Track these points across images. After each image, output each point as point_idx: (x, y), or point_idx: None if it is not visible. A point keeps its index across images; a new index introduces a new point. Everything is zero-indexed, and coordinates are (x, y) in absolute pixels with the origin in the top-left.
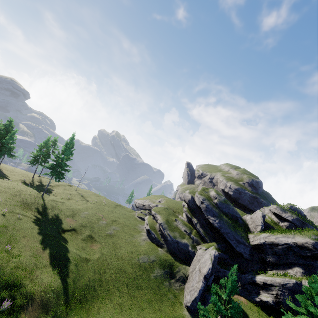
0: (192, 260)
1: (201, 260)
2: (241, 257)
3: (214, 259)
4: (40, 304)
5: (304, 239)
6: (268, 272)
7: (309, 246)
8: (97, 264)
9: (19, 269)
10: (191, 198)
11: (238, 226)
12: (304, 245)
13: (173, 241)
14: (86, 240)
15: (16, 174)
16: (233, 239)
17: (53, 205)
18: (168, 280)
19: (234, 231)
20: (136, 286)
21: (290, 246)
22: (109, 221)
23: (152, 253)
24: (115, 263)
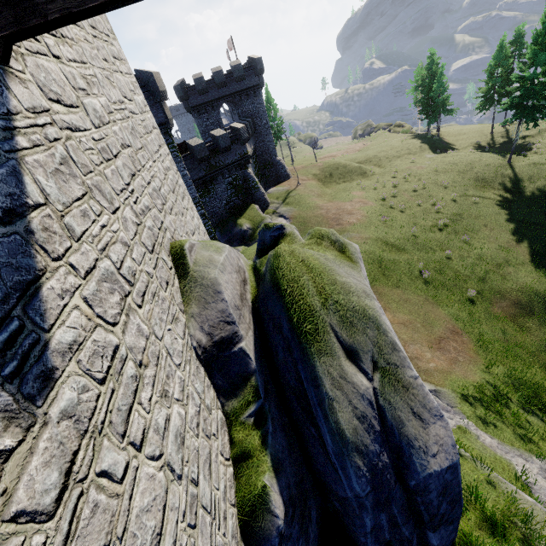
0: None
1: None
2: None
3: None
4: (517, 303)
5: None
6: None
7: None
8: None
9: (482, 261)
10: None
11: None
12: None
13: None
14: None
15: (463, 137)
16: None
17: (533, 174)
18: None
19: None
20: None
21: None
22: None
23: None
24: None
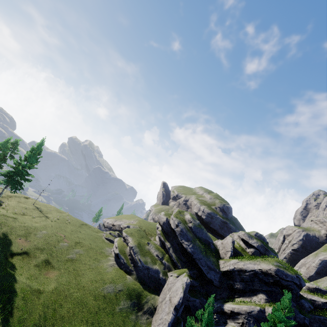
0: (162, 288)
1: (173, 289)
2: (210, 284)
3: (186, 287)
4: None
5: (268, 265)
6: (235, 299)
7: (272, 272)
8: (51, 297)
9: None
10: (166, 220)
11: (210, 251)
12: (268, 271)
13: (144, 267)
14: (41, 266)
15: None
16: (205, 265)
17: (2, 222)
18: (134, 313)
19: (206, 256)
20: (98, 323)
21: (256, 273)
22: (71, 243)
23: (120, 281)
24: (74, 294)
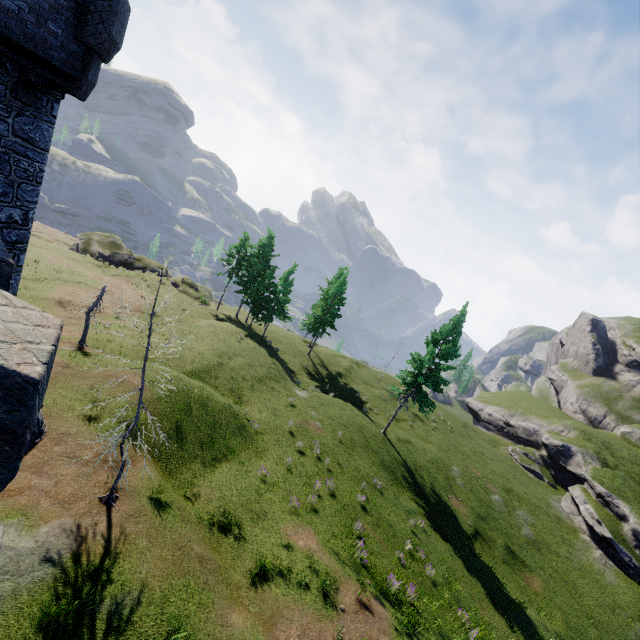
0: None
1: None
2: None
3: None
4: None
5: None
6: None
7: None
8: None
9: None
10: None
11: None
12: None
13: None
14: (510, 564)
15: (283, 347)
16: None
17: (412, 460)
18: None
19: None
20: None
21: None
22: (502, 494)
23: None
24: None
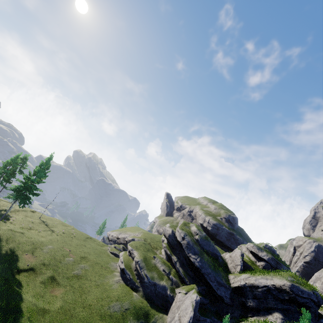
0: (170, 306)
1: (182, 307)
2: (221, 301)
3: (195, 305)
4: None
5: (282, 281)
6: (249, 318)
7: (286, 288)
8: (57, 317)
9: None
10: (171, 232)
11: (219, 265)
12: (282, 287)
13: (150, 283)
14: (47, 283)
15: None
16: (214, 281)
17: (10, 237)
18: None
19: (215, 271)
20: None
21: (269, 289)
22: (77, 258)
23: (126, 298)
24: (80, 313)
